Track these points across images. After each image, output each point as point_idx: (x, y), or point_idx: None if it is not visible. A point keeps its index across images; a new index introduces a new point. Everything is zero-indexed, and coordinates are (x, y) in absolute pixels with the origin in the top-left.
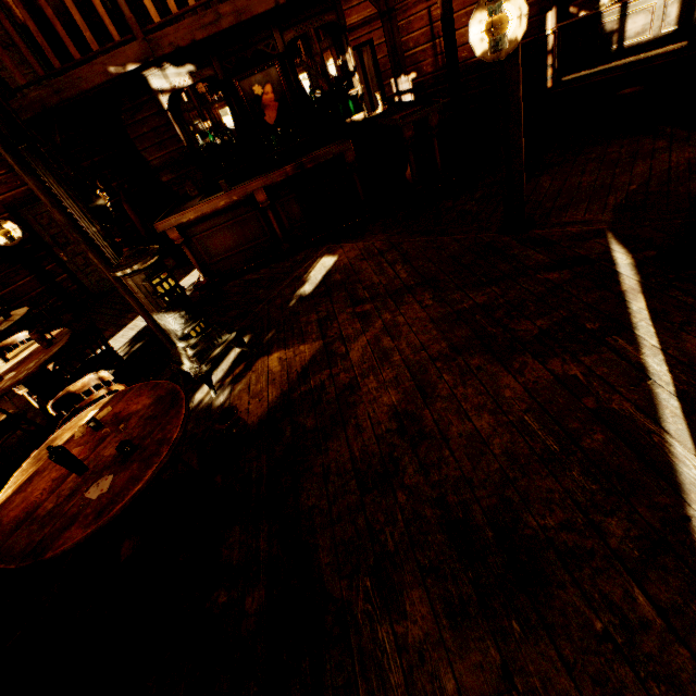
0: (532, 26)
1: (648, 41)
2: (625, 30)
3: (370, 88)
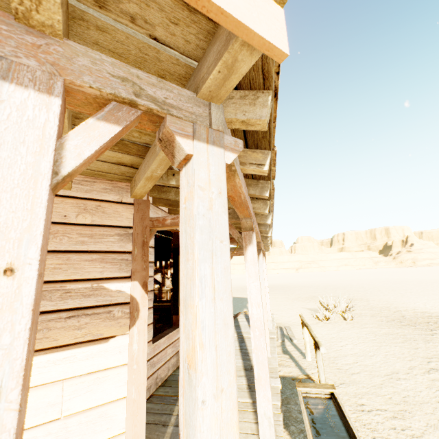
0: None
1: (166, 300)
2: (160, 295)
3: None
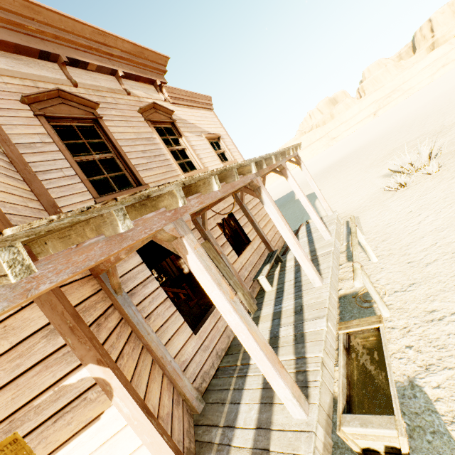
0: None
1: None
2: None
3: (170, 265)
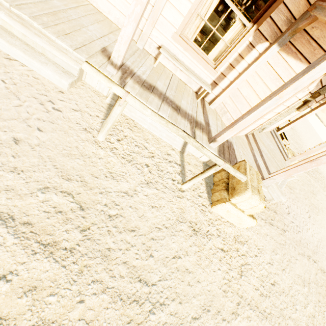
0: (218, 4)
1: None
2: None
3: None
